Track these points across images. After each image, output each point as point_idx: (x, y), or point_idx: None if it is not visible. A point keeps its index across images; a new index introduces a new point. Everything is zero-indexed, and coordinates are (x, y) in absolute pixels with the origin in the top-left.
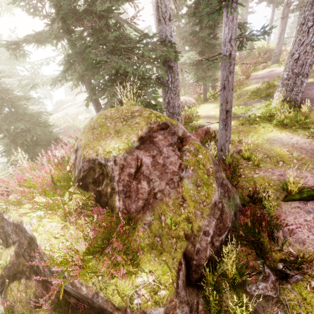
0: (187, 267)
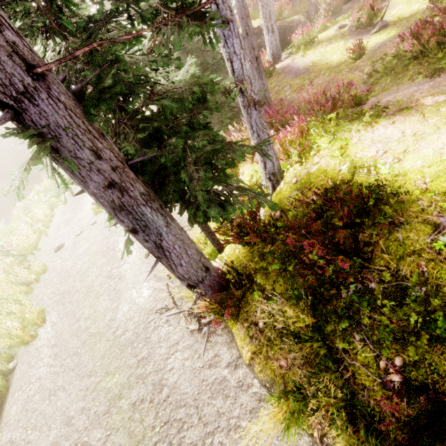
0: (307, 20)
